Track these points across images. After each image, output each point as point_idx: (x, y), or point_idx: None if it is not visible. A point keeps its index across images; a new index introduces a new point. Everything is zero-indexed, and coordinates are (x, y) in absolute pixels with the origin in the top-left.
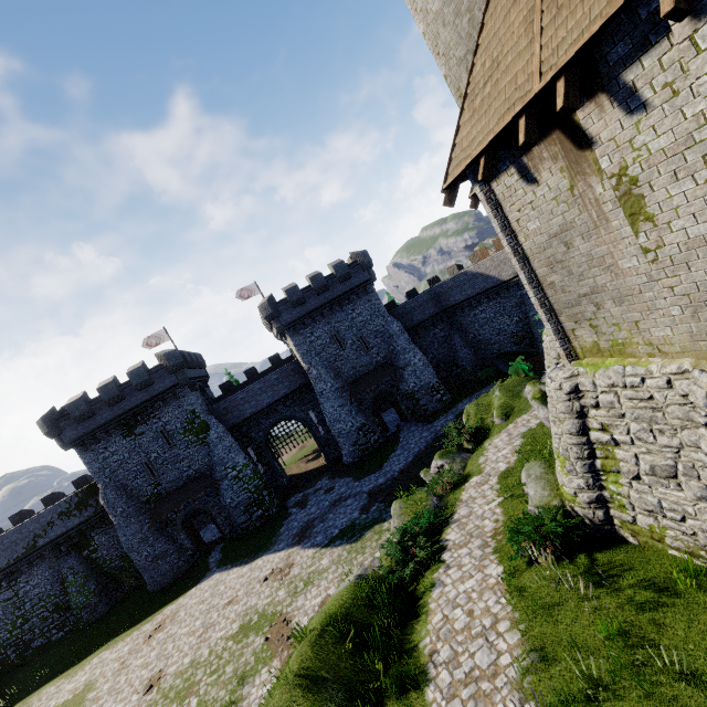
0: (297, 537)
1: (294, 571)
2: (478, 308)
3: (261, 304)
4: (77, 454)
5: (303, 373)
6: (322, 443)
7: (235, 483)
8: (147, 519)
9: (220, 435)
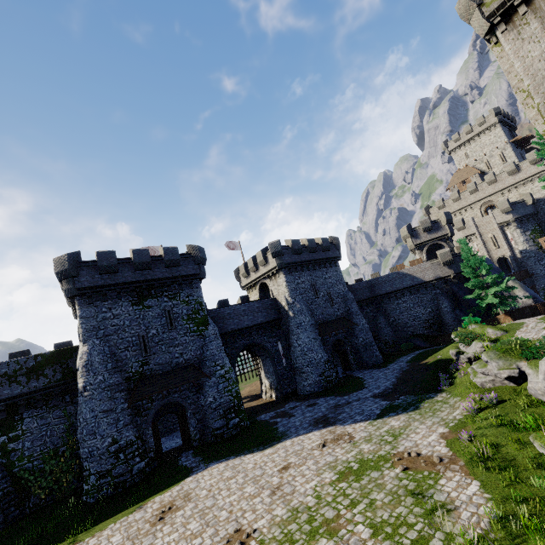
0: (320, 424)
1: (359, 435)
2: (402, 299)
3: (272, 242)
4: (77, 305)
5: (278, 310)
6: (279, 376)
7: (222, 382)
8: (123, 399)
9: (216, 333)
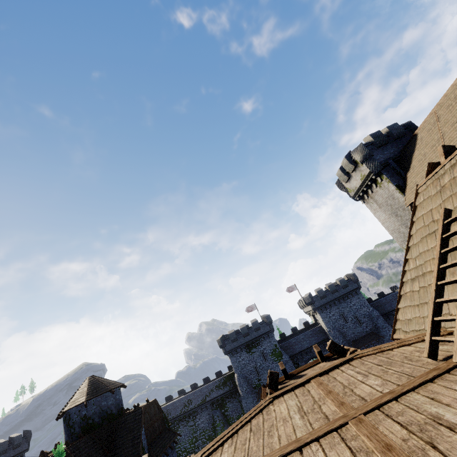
0: None
1: None
2: None
3: (305, 297)
4: (229, 357)
5: (324, 333)
6: None
7: None
8: (255, 397)
9: (287, 359)
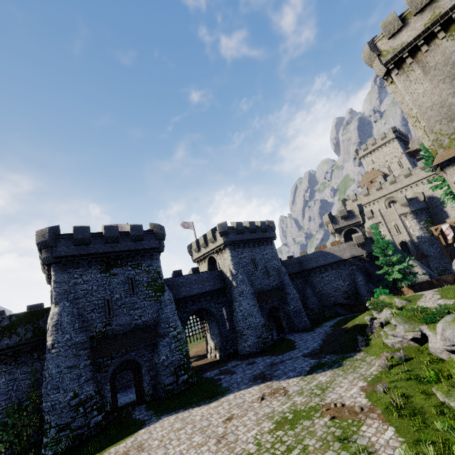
0: (259, 380)
1: (293, 388)
2: (325, 273)
3: (221, 223)
4: (53, 271)
5: (223, 280)
6: (222, 338)
7: (174, 342)
8: (86, 356)
9: (171, 298)
